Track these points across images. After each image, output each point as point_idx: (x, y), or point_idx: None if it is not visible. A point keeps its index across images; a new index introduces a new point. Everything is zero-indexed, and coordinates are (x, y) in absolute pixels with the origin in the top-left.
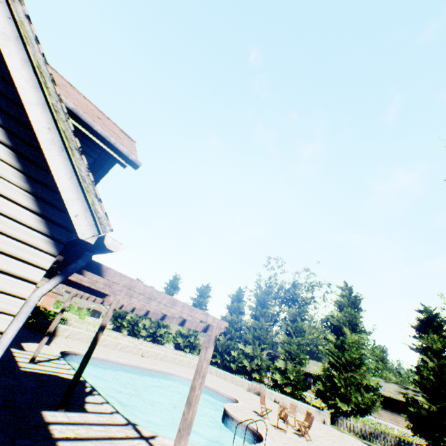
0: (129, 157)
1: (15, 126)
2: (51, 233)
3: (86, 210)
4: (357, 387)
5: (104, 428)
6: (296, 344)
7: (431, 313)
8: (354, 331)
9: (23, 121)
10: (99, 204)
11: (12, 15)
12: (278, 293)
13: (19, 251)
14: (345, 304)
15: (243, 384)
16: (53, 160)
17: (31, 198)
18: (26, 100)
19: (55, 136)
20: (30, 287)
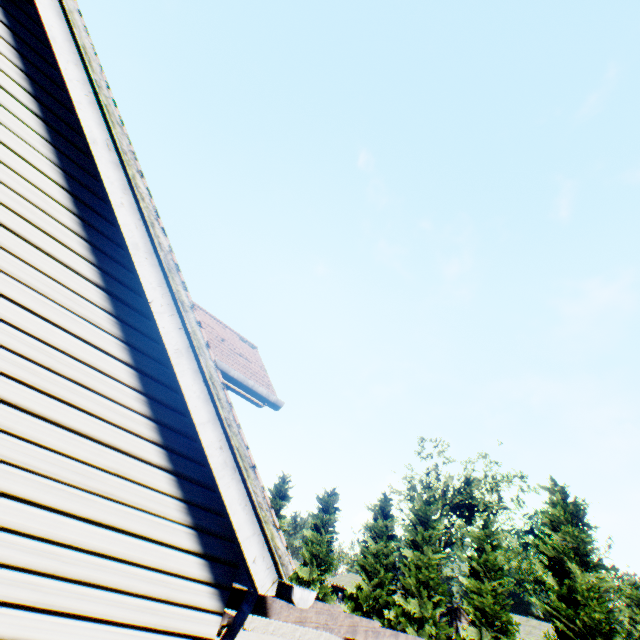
0: (270, 398)
1: (175, 439)
2: (215, 578)
3: (262, 545)
4: None
5: None
6: (491, 594)
7: None
8: (586, 566)
9: (182, 429)
10: (278, 534)
11: (184, 325)
12: (443, 496)
13: (185, 621)
14: (561, 517)
15: None
16: (226, 489)
17: (193, 534)
18: (199, 420)
19: (226, 454)
20: None
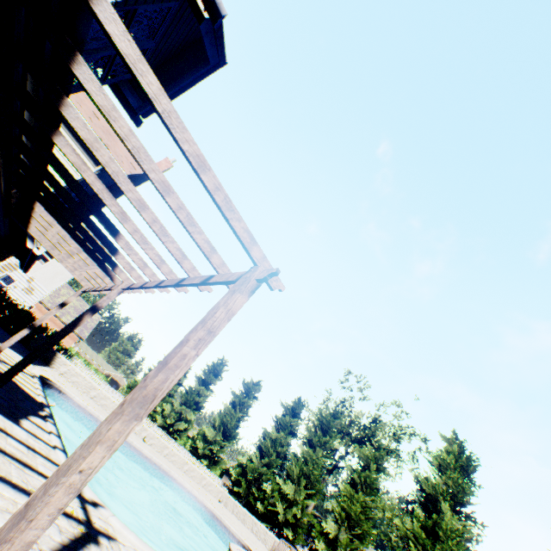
0: None
1: None
2: None
3: None
4: None
5: (26, 450)
6: (361, 504)
7: None
8: (457, 514)
9: None
10: None
11: None
12: (349, 426)
13: None
14: (451, 465)
15: (267, 539)
16: None
17: None
18: None
19: None
20: None
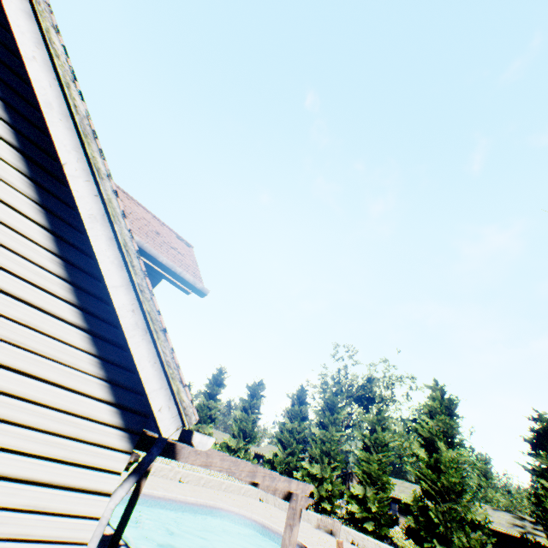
0: (196, 286)
1: (92, 302)
2: (126, 424)
3: (169, 398)
4: (459, 523)
5: None
6: (377, 463)
7: (547, 422)
8: (450, 445)
9: (99, 294)
10: (184, 390)
11: (100, 192)
12: (349, 390)
13: (94, 456)
14: (438, 409)
15: (310, 518)
16: (136, 348)
17: (106, 386)
18: (111, 284)
19: (138, 317)
20: (104, 501)
